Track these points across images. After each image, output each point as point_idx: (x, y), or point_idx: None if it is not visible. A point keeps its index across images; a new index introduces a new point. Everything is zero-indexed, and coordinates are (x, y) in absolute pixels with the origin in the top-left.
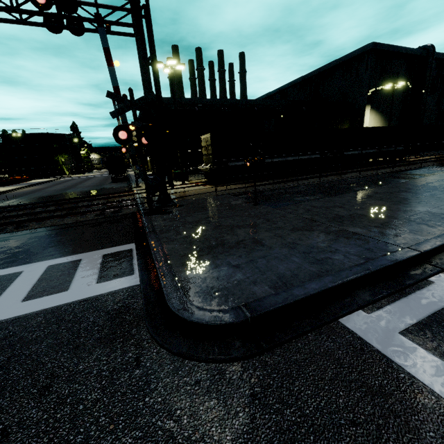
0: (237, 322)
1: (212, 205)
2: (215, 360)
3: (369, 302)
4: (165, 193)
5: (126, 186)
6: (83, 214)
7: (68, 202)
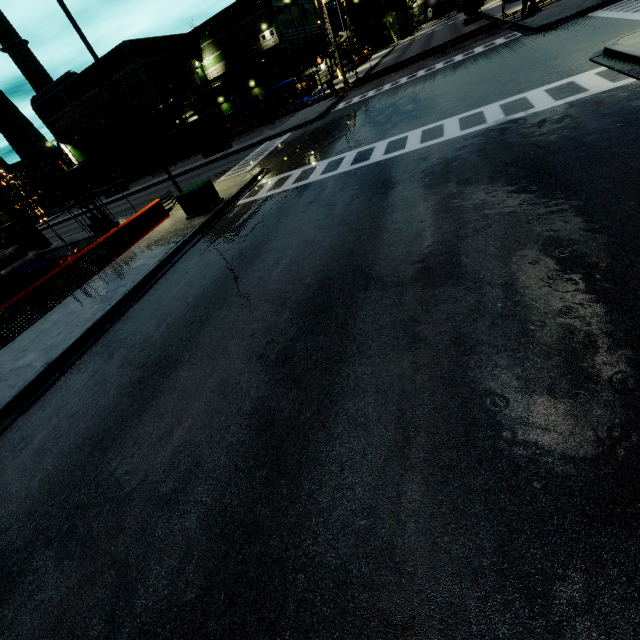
0: (553, 23)
1: (569, 1)
2: (544, 31)
3: (601, 8)
4: (534, 4)
5: (487, 22)
6: (476, 38)
7: (455, 40)
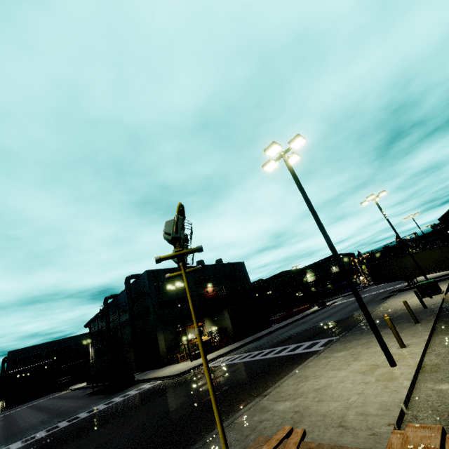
0: None
1: None
2: None
3: None
4: None
5: None
6: None
7: None
